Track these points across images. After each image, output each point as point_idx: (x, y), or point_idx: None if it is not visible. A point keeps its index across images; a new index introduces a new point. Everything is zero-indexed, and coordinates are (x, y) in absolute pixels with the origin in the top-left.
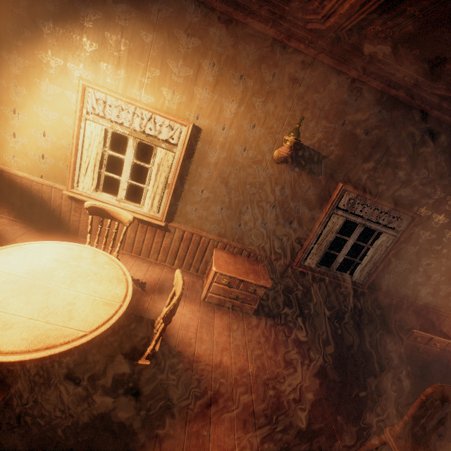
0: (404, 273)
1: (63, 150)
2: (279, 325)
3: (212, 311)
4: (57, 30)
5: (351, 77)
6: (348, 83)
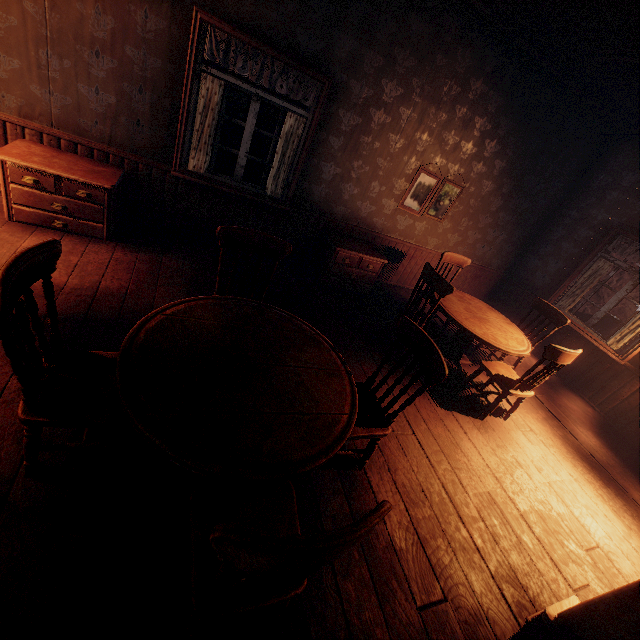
0: (335, 181)
1: None
2: (153, 253)
3: (24, 231)
4: None
5: None
6: None
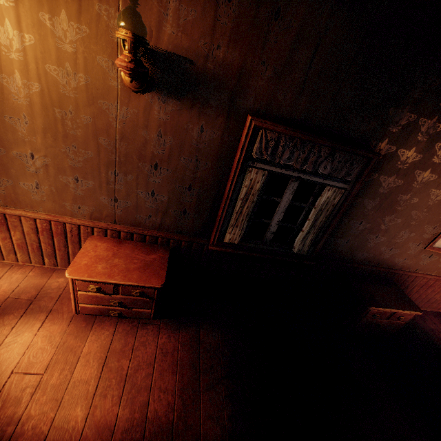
0: (362, 234)
1: None
2: (192, 327)
3: (86, 327)
4: None
5: None
6: None
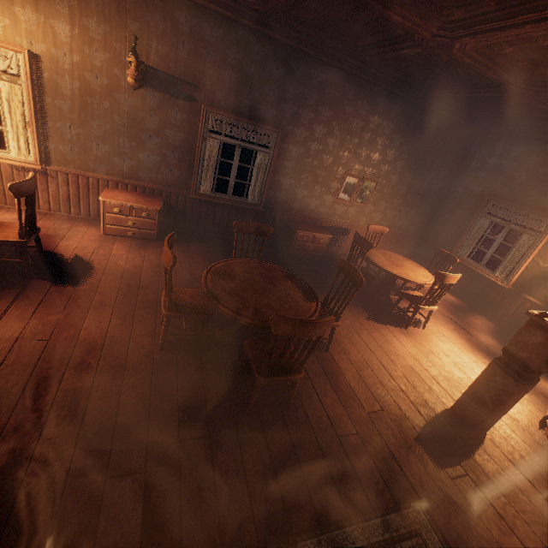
0: (291, 188)
1: None
2: (183, 246)
3: (113, 239)
4: None
5: None
6: None
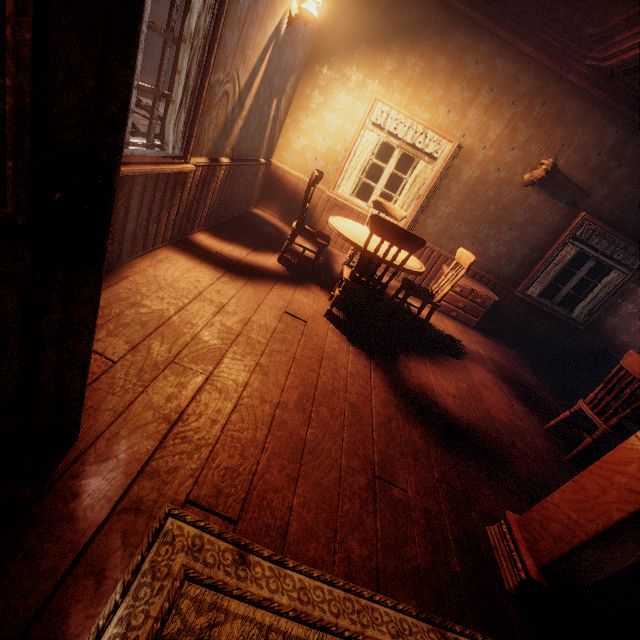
0: (628, 317)
1: (335, 154)
2: (496, 342)
3: (440, 315)
4: (367, 51)
5: (616, 111)
6: (612, 116)
